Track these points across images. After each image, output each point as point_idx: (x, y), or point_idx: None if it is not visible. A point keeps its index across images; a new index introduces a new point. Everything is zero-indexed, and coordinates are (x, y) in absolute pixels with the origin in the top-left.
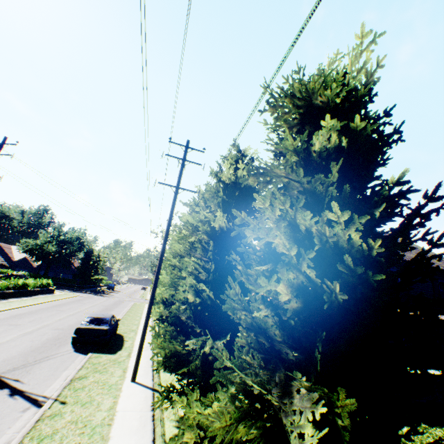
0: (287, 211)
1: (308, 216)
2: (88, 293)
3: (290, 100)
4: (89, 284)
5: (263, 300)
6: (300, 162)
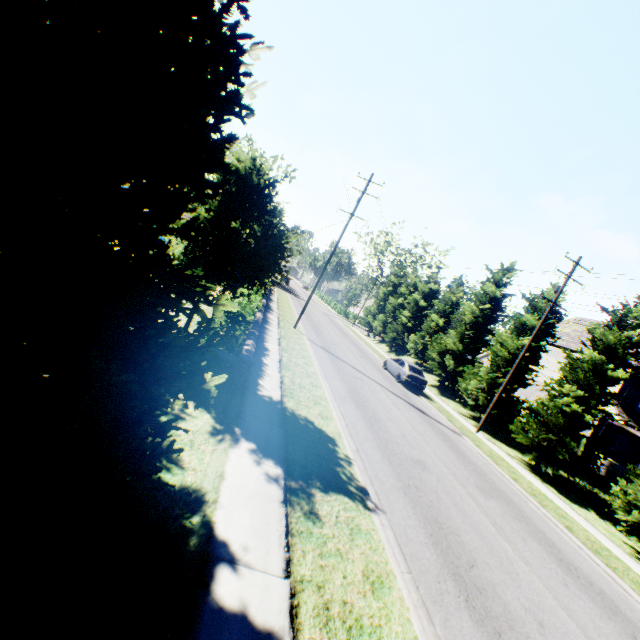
0: None
1: None
2: (287, 292)
3: None
4: None
5: None
6: None
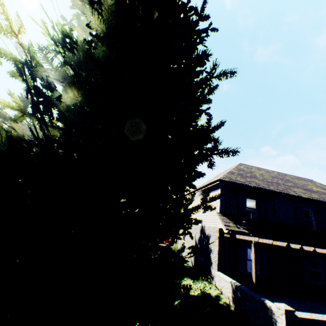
0: None
1: None
2: None
3: None
4: None
5: None
6: None
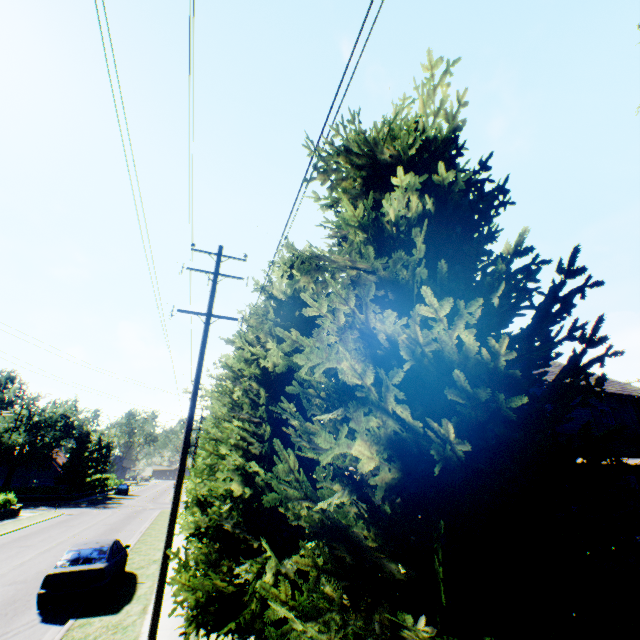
0: (354, 312)
1: (389, 316)
2: (81, 507)
3: (346, 159)
4: (83, 491)
5: (334, 475)
6: (370, 243)
